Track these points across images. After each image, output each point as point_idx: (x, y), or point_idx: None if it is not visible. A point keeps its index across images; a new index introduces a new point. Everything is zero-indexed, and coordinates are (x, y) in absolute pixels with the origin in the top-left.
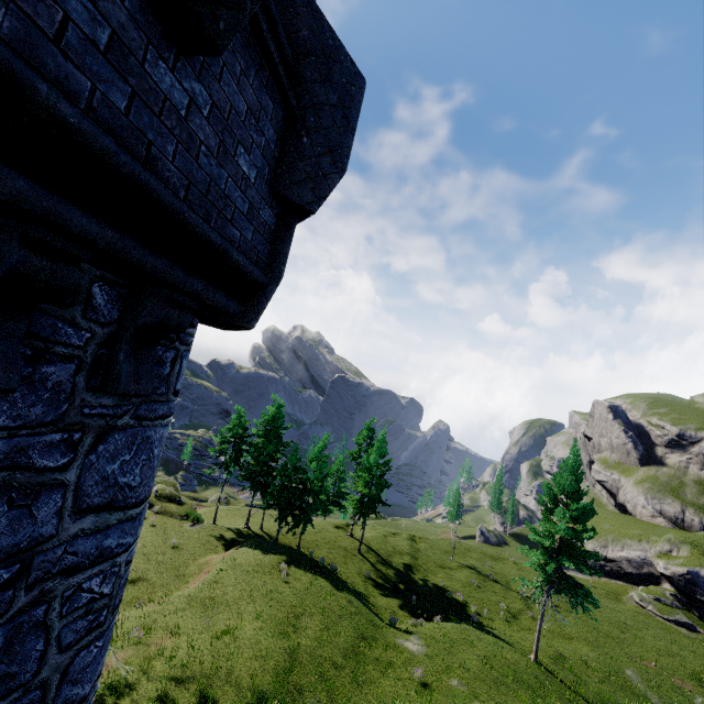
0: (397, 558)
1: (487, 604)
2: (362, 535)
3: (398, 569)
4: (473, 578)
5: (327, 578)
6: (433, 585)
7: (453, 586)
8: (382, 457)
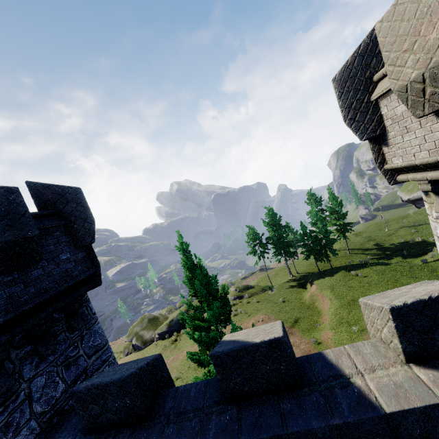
0: (367, 245)
1: (432, 234)
2: (347, 245)
3: (375, 248)
4: (409, 230)
5: (374, 265)
6: (399, 243)
7: (407, 238)
8: (337, 201)
